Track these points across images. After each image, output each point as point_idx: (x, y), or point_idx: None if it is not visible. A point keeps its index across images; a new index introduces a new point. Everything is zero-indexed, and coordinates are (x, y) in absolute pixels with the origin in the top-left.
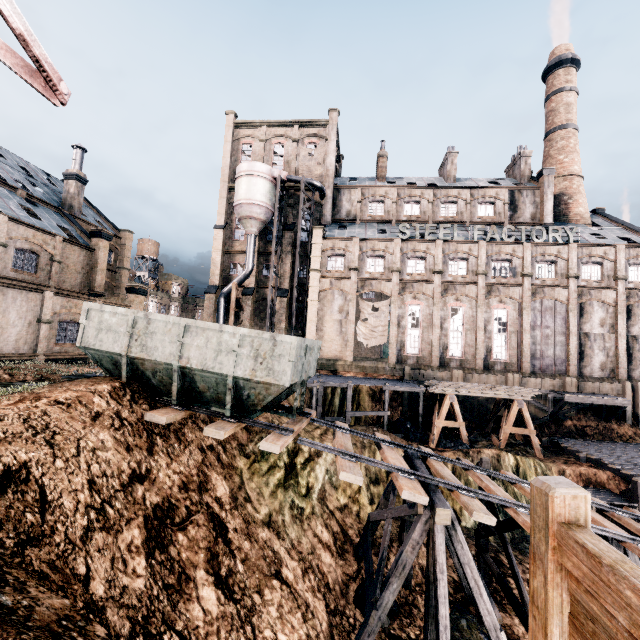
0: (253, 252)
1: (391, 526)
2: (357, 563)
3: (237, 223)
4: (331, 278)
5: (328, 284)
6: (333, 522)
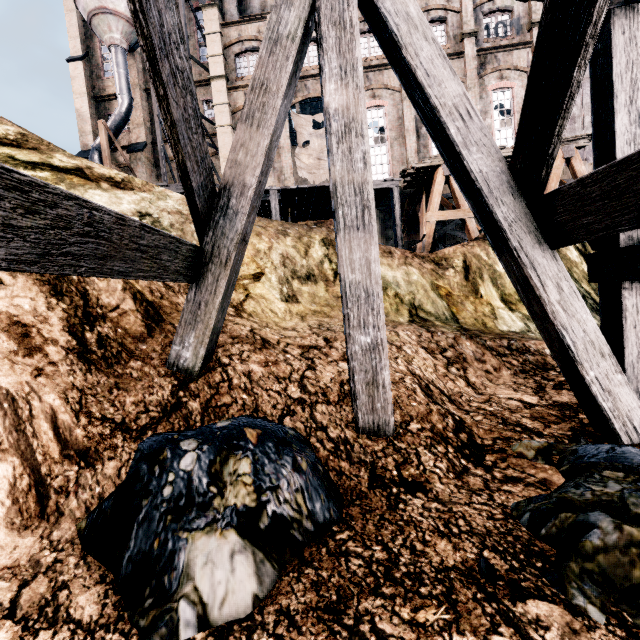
0: (125, 76)
1: (335, 325)
2: (174, 383)
3: (104, 52)
4: (245, 88)
5: (242, 99)
6: (105, 287)
